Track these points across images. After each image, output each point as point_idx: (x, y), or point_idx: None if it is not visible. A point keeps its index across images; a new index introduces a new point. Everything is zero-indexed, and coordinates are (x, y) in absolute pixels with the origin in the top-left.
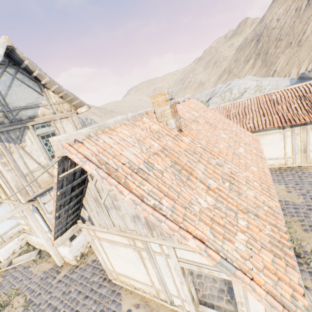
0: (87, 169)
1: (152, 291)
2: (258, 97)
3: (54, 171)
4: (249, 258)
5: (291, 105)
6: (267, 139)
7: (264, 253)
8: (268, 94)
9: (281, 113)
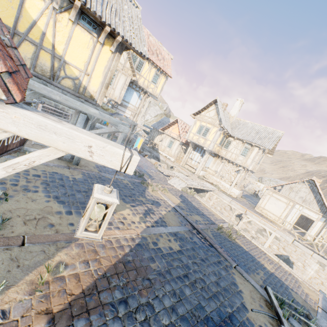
0: (316, 184)
1: (276, 218)
2: None
3: (305, 179)
4: None
5: None
6: None
7: None
8: None
9: None
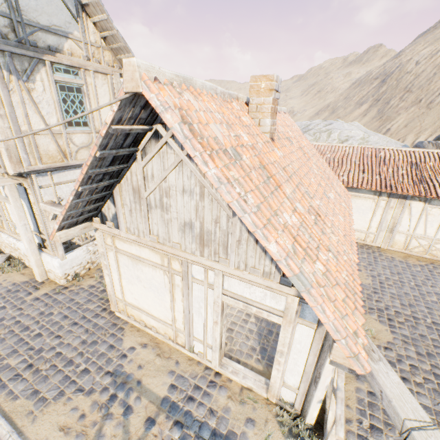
0: (166, 120)
1: (169, 332)
2: (364, 148)
3: (107, 116)
4: (325, 286)
5: (399, 170)
6: (356, 203)
7: (337, 290)
8: (377, 149)
9: (384, 175)
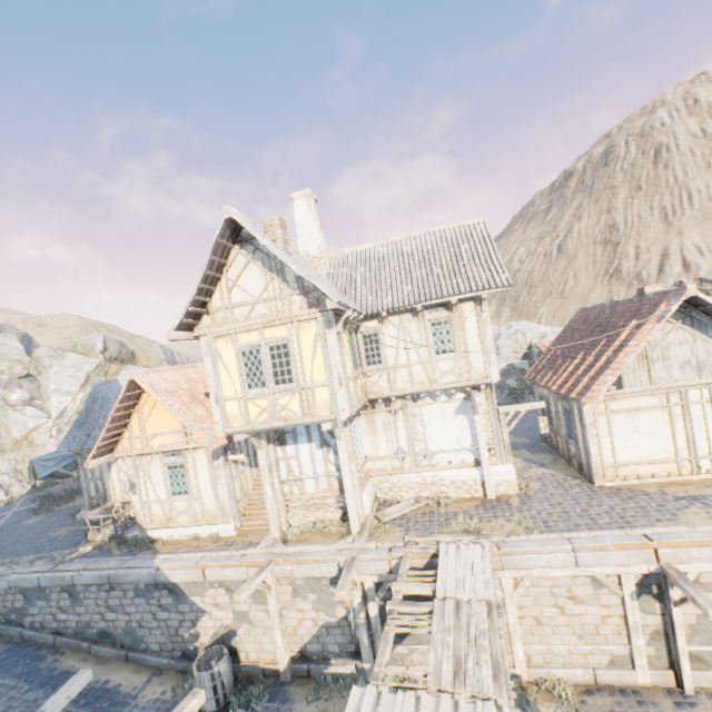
0: (711, 303)
1: (672, 468)
2: None
3: (672, 308)
4: None
5: None
6: None
7: None
8: None
9: None
